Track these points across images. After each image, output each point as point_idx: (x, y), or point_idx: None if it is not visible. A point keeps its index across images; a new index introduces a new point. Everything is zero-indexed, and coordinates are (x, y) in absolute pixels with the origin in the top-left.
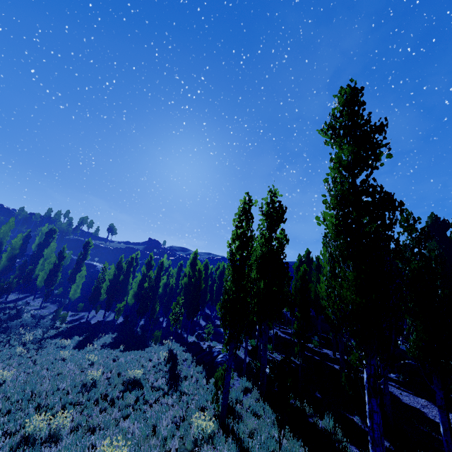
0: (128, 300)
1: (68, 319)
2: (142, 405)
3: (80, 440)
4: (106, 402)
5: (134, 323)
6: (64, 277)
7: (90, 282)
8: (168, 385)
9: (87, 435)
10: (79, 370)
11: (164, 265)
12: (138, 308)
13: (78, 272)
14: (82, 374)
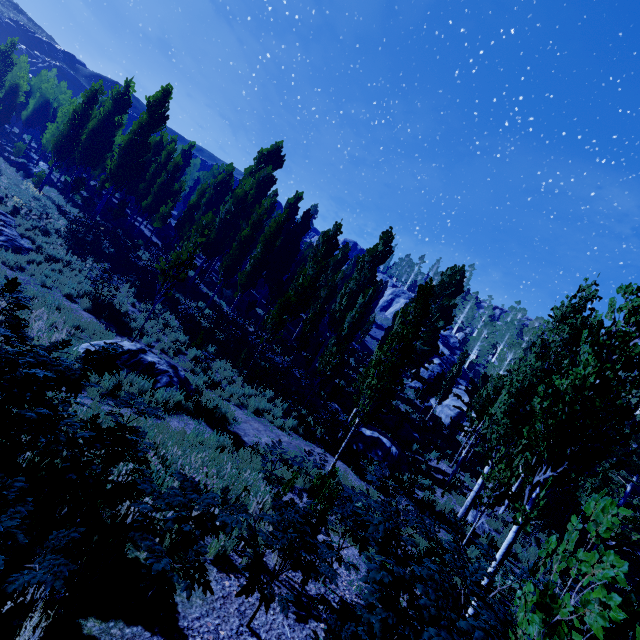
0: None
1: None
2: None
3: None
4: None
5: None
6: None
7: None
8: None
9: None
10: None
11: None
12: None
13: None
14: None
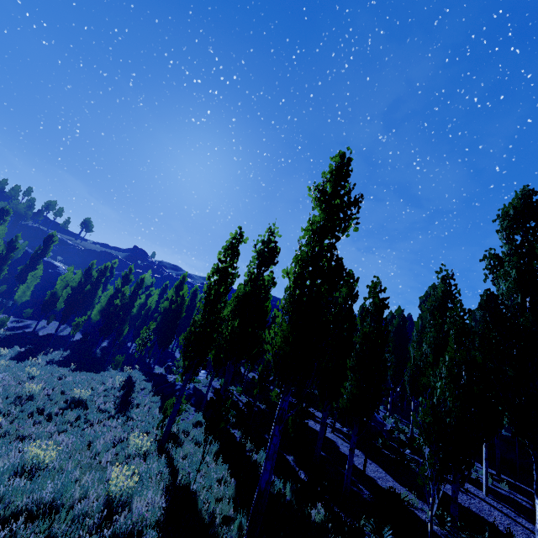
0: (92, 315)
1: (9, 325)
2: (82, 423)
3: (7, 445)
4: (42, 416)
5: (94, 344)
6: (11, 273)
7: (46, 286)
8: (116, 409)
9: (14, 442)
10: (15, 382)
11: (147, 282)
12: (102, 326)
13: (32, 270)
14: (18, 387)
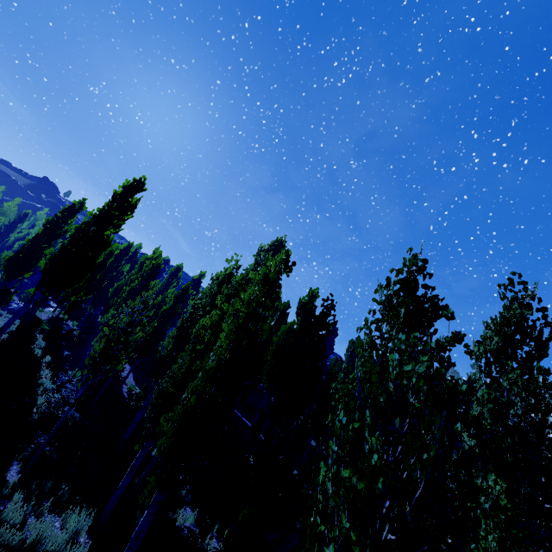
0: None
1: None
2: None
3: None
4: None
5: None
6: None
7: None
8: None
9: None
10: None
11: (39, 219)
12: None
13: None
14: None
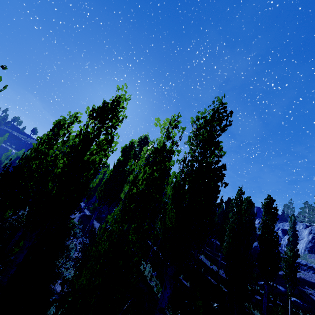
0: None
1: None
2: None
3: None
4: None
5: None
6: None
7: None
8: None
9: None
10: None
11: None
12: None
13: None
14: None
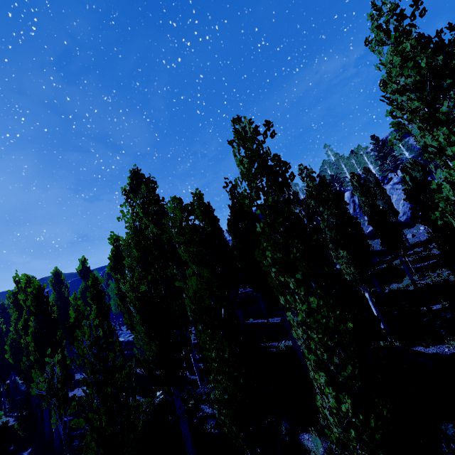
0: None
1: None
2: None
3: None
4: None
5: None
6: None
7: None
8: None
9: None
10: None
11: None
12: None
13: None
14: None
